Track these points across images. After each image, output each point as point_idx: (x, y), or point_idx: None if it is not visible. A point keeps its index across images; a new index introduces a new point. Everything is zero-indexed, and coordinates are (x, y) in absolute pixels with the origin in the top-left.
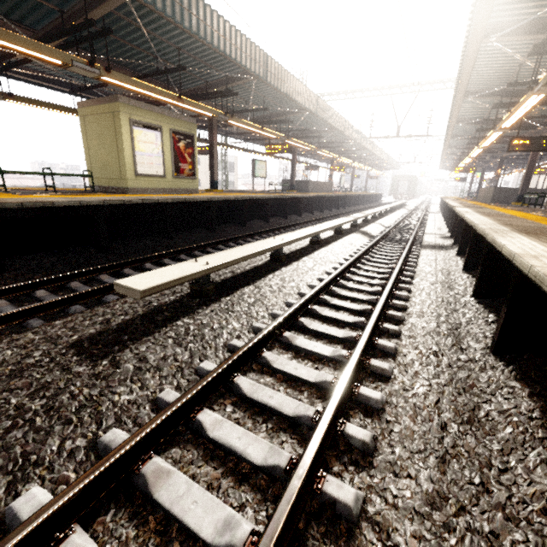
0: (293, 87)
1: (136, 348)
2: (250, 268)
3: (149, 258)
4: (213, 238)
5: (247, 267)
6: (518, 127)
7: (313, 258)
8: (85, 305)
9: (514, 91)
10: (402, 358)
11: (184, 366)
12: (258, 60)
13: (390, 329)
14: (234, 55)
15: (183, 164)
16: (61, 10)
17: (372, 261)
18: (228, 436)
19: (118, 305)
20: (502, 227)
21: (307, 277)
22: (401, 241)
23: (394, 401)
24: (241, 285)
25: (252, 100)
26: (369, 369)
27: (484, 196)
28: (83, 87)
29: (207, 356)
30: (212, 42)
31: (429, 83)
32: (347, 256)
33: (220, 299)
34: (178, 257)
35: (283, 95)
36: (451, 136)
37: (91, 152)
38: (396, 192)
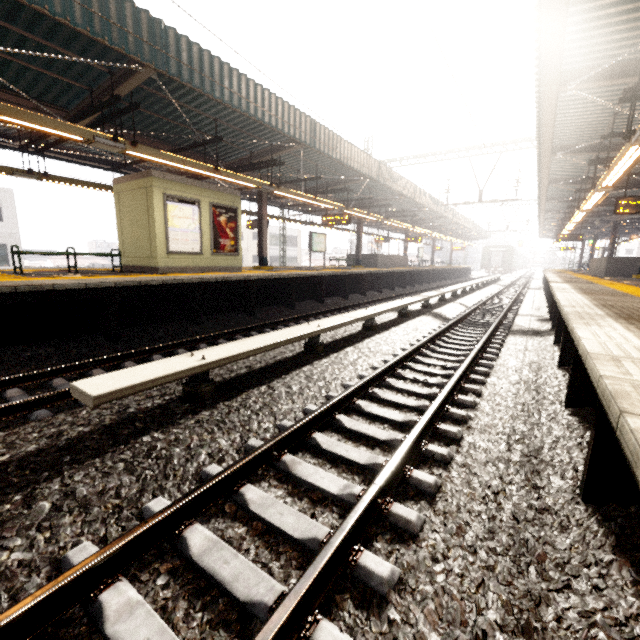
0: (348, 153)
1: (70, 475)
2: (275, 362)
3: (161, 348)
4: (250, 322)
5: (271, 360)
6: (628, 186)
7: (359, 348)
8: (56, 409)
9: (613, 145)
10: (445, 501)
11: (126, 504)
12: (304, 126)
13: (435, 453)
14: (274, 122)
15: (224, 240)
16: (90, 89)
17: (438, 352)
18: (134, 634)
19: (85, 411)
20: (597, 310)
21: (344, 373)
22: (483, 325)
23: (411, 580)
24: (252, 385)
25: (305, 169)
26: (388, 519)
27: (596, 267)
28: (123, 164)
29: (165, 490)
30: (248, 110)
31: (513, 142)
32: (407, 345)
33: (217, 404)
34: (197, 347)
35: (337, 162)
36: (546, 199)
37: (124, 230)
38: (488, 265)
